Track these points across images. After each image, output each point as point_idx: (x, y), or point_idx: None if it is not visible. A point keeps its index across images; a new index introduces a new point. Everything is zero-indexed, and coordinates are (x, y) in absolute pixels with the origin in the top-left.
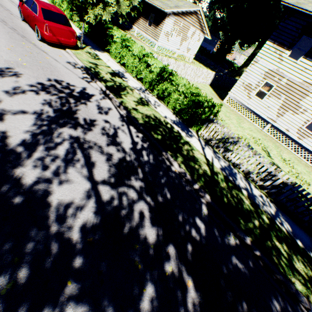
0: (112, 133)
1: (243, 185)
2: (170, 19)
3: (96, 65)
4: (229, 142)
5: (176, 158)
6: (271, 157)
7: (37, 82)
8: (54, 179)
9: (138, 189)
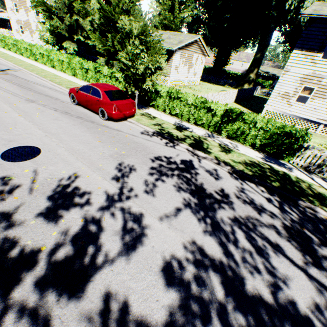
0: (247, 198)
1: None
2: (176, 54)
3: (160, 125)
4: None
5: (313, 203)
6: None
7: (149, 167)
8: (278, 282)
9: None
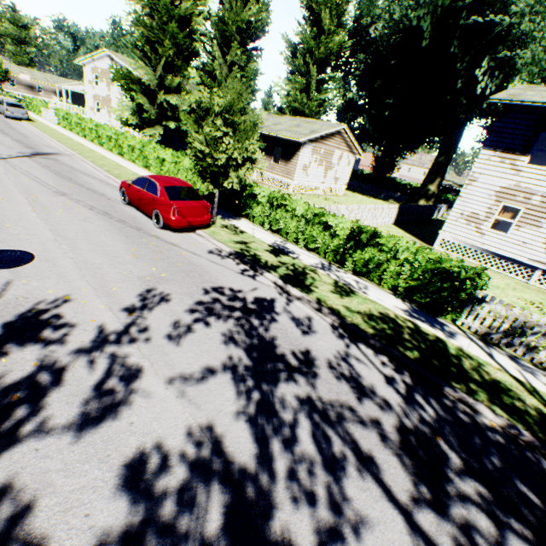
0: (347, 371)
1: None
2: (306, 148)
3: (246, 244)
4: (534, 333)
5: (474, 395)
6: None
7: (194, 301)
8: (341, 525)
9: (477, 500)
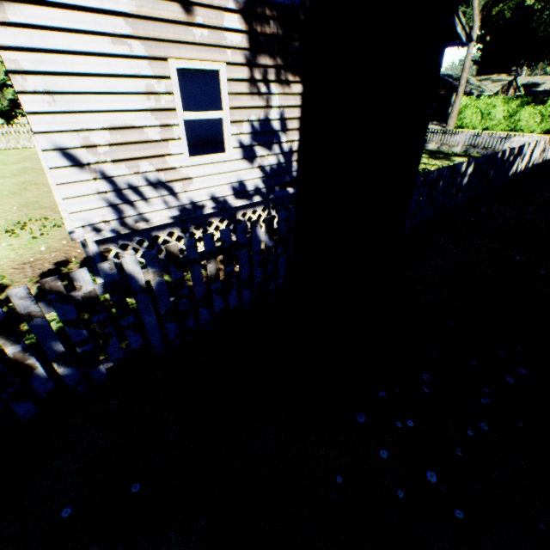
0: None
1: None
2: None
3: None
4: None
5: None
6: None
7: None
8: None
9: None
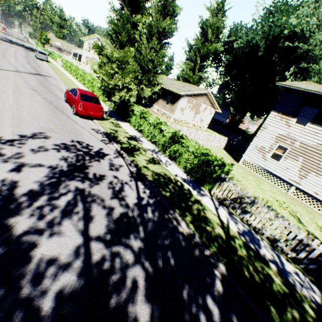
0: (118, 188)
1: (269, 256)
2: (184, 99)
3: (116, 131)
4: (246, 202)
5: (184, 217)
6: (303, 223)
7: (61, 142)
8: (46, 231)
9: (135, 250)
